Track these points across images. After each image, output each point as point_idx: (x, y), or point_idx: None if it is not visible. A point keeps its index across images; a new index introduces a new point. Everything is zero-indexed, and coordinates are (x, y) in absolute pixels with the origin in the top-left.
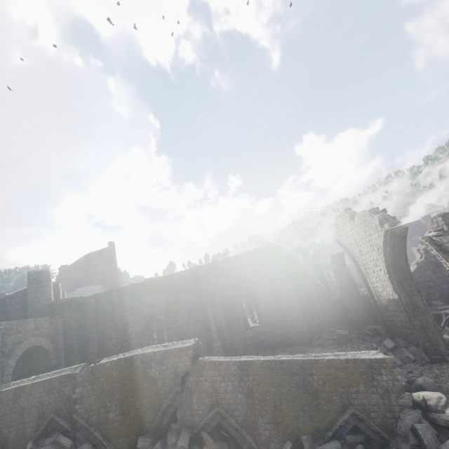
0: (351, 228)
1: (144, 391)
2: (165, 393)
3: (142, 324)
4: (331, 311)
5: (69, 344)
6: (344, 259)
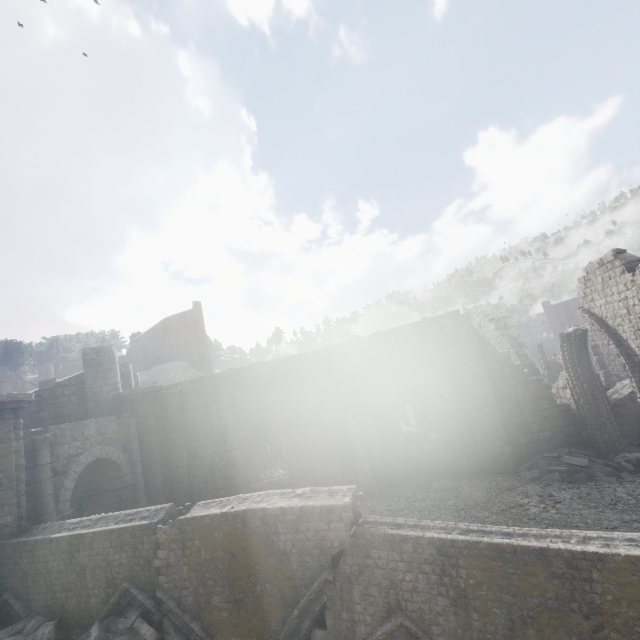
0: (624, 287)
1: (269, 571)
2: (303, 578)
3: (249, 429)
4: (552, 424)
5: (147, 453)
6: (585, 340)
